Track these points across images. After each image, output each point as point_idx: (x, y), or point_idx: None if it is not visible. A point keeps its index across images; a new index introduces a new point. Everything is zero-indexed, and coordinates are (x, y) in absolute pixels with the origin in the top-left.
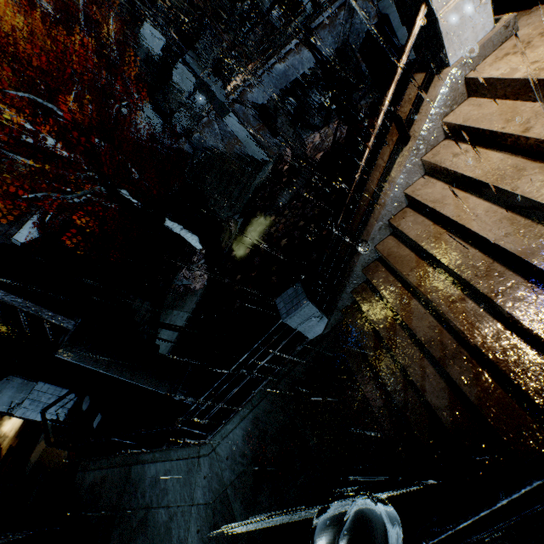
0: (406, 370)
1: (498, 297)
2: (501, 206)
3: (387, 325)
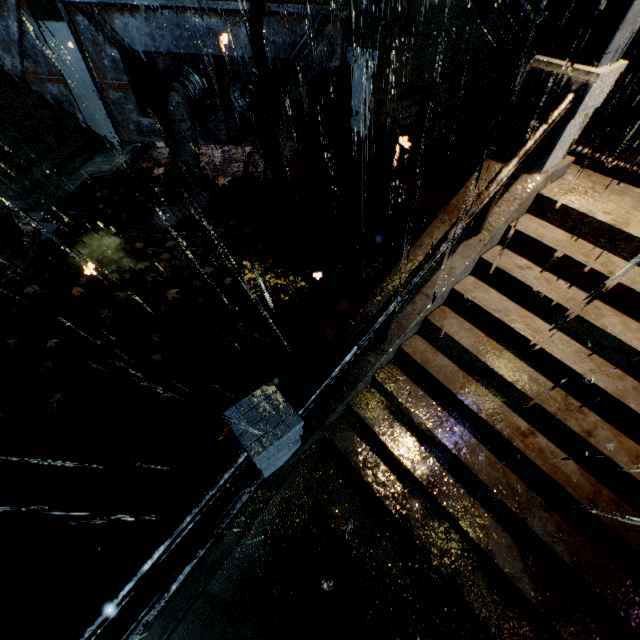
0: (462, 524)
1: (591, 437)
2: (570, 336)
3: (417, 457)
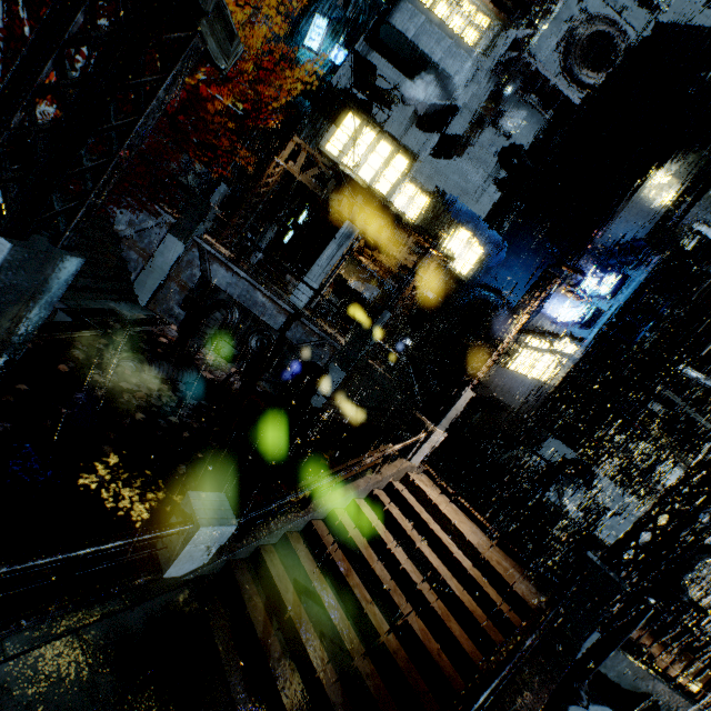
0: (311, 656)
1: (403, 609)
2: (405, 552)
3: (294, 601)
